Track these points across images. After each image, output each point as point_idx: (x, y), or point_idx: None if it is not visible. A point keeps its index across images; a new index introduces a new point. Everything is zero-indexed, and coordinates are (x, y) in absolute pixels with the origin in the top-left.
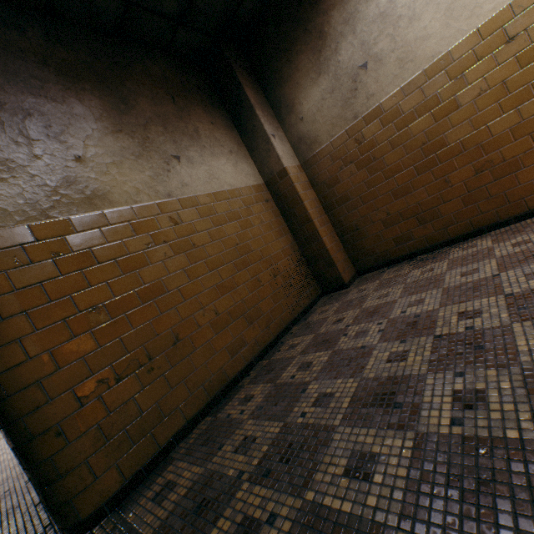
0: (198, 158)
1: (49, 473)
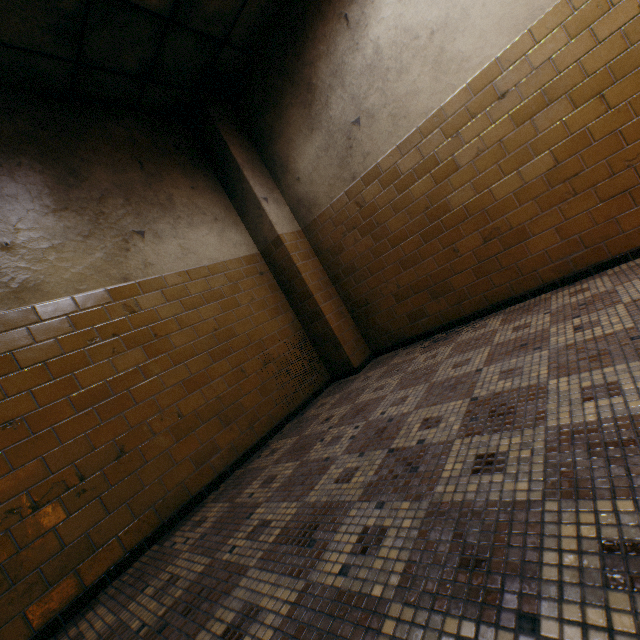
0: (169, 230)
1: None
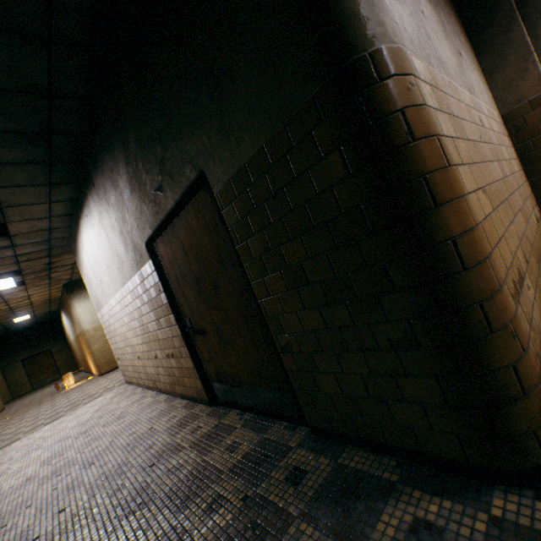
0: (467, 63)
1: (507, 387)
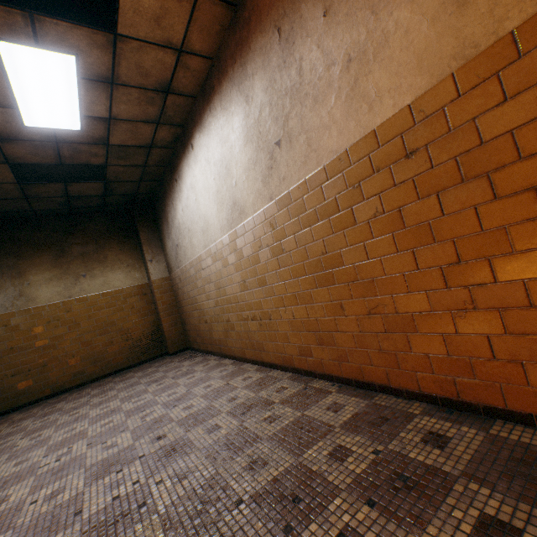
0: (99, 273)
1: None
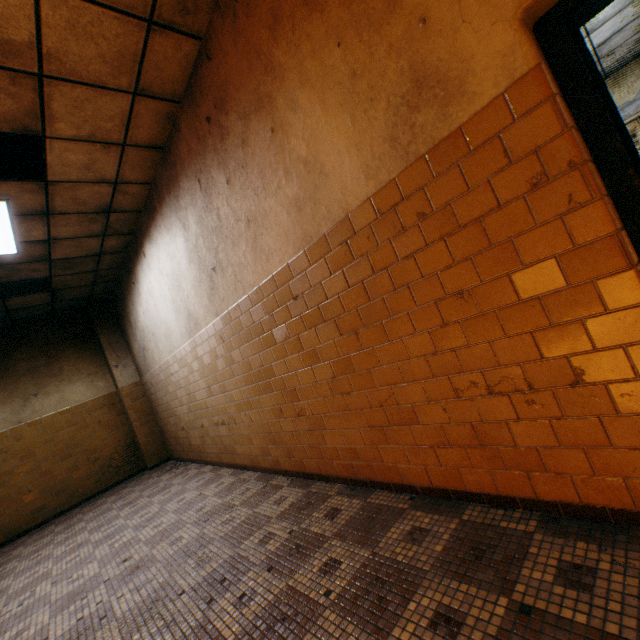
0: (55, 389)
1: None
